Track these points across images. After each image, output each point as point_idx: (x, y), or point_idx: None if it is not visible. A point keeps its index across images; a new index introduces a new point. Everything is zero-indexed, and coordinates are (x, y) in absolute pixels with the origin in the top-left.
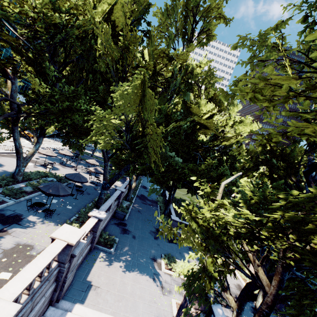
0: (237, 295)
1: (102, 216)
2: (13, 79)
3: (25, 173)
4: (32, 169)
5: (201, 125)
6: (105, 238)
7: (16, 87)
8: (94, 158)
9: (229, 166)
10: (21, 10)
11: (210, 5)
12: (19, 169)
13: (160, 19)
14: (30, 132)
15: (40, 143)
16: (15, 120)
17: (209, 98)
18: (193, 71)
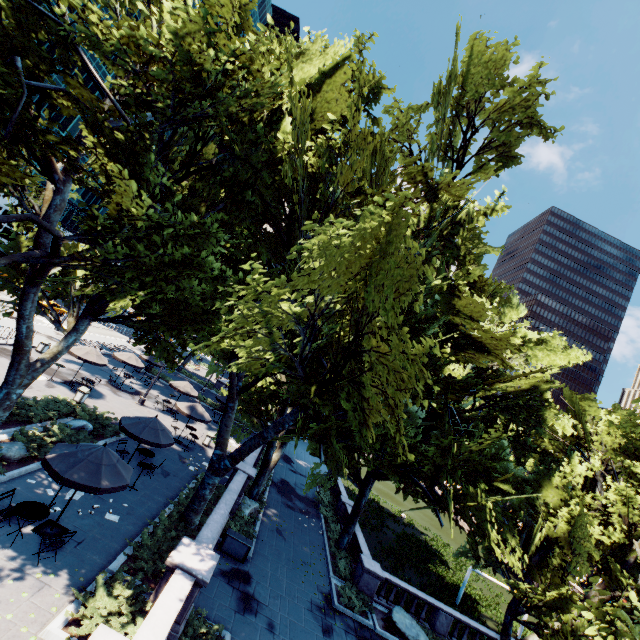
0: None
1: (205, 567)
2: (61, 182)
3: (21, 400)
4: (41, 391)
5: (466, 340)
6: (195, 636)
7: (62, 201)
8: (184, 375)
9: (512, 441)
10: (130, 37)
11: (512, 103)
12: (8, 391)
13: (396, 119)
14: (60, 303)
15: (81, 333)
16: (37, 271)
17: (468, 284)
18: (465, 222)
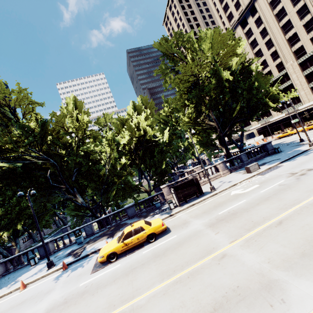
0: None
1: None
2: None
3: None
4: None
5: None
6: None
7: None
8: (25, 235)
9: None
10: None
11: None
12: None
13: None
14: None
15: None
16: None
17: None
18: None
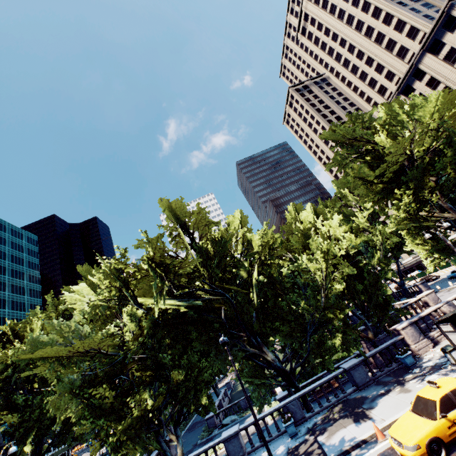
0: (252, 433)
1: None
2: None
3: None
4: None
5: None
6: None
7: None
8: None
9: None
10: None
11: None
12: None
13: None
14: None
15: None
16: None
17: None
18: None
